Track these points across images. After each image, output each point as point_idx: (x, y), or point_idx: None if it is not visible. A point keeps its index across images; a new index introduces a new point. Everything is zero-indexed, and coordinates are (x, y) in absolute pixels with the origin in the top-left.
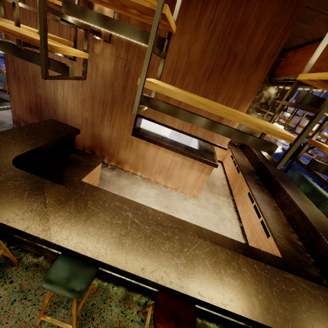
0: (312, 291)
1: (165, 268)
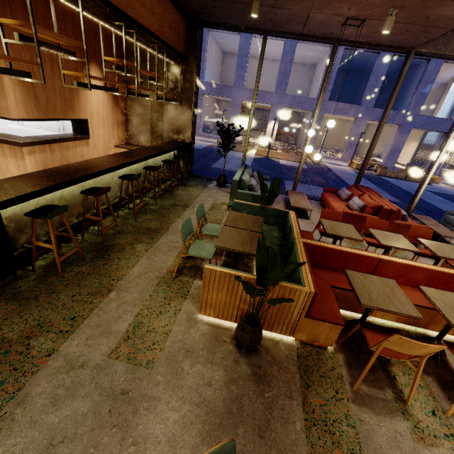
0: None
1: None
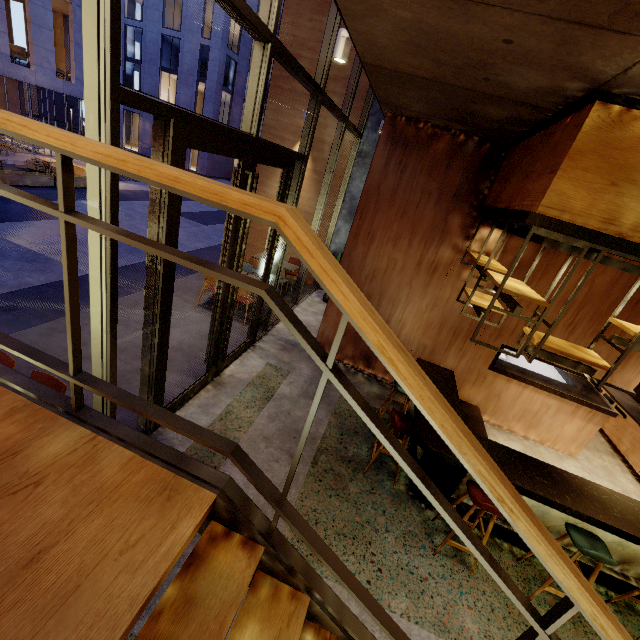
0: None
1: None
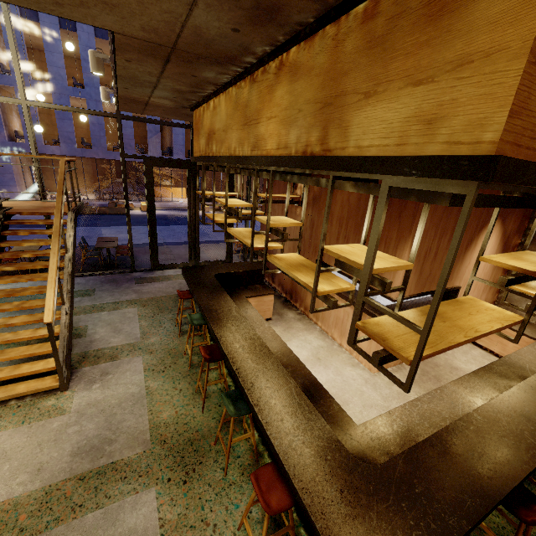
0: (295, 396)
1: (220, 325)
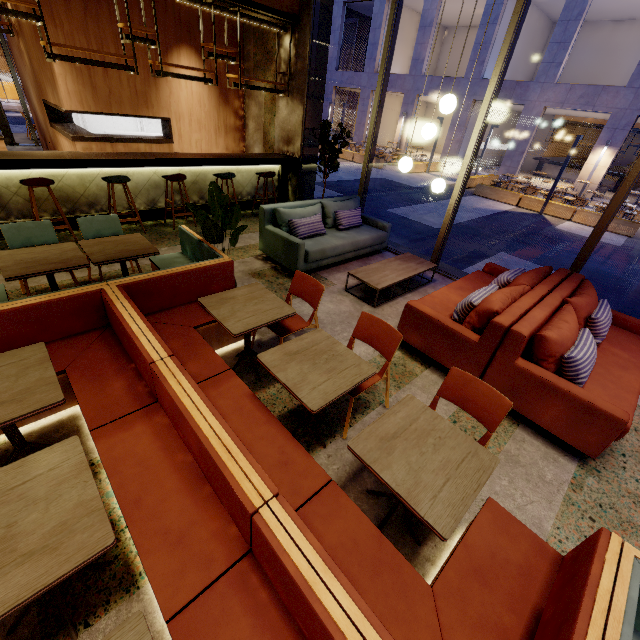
0: None
1: None
